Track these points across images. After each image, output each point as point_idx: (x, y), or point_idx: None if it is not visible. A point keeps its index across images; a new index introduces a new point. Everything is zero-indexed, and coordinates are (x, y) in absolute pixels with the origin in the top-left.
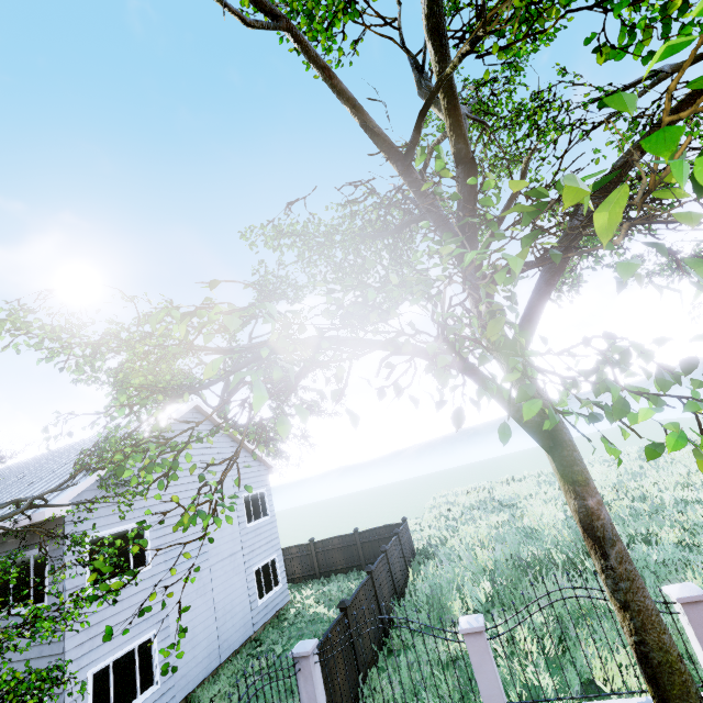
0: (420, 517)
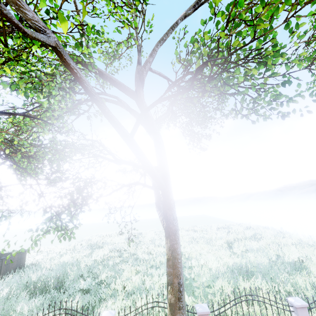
0: (70, 245)
